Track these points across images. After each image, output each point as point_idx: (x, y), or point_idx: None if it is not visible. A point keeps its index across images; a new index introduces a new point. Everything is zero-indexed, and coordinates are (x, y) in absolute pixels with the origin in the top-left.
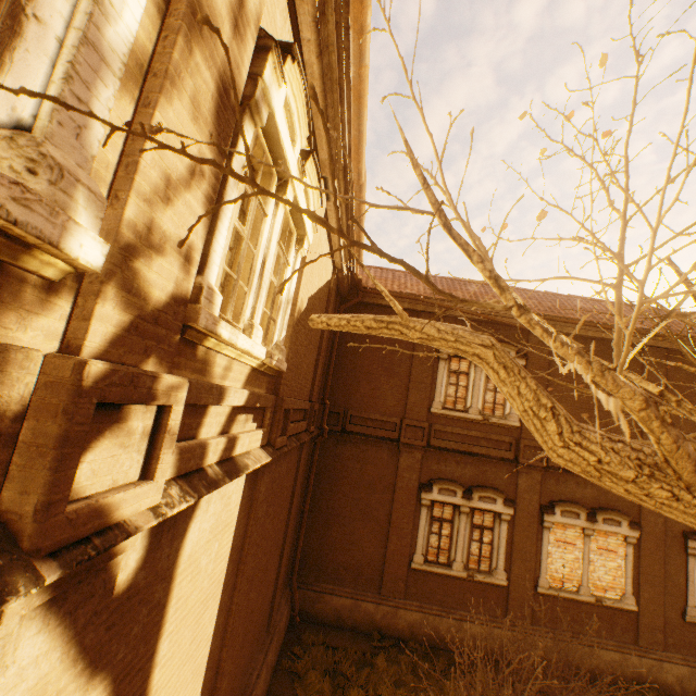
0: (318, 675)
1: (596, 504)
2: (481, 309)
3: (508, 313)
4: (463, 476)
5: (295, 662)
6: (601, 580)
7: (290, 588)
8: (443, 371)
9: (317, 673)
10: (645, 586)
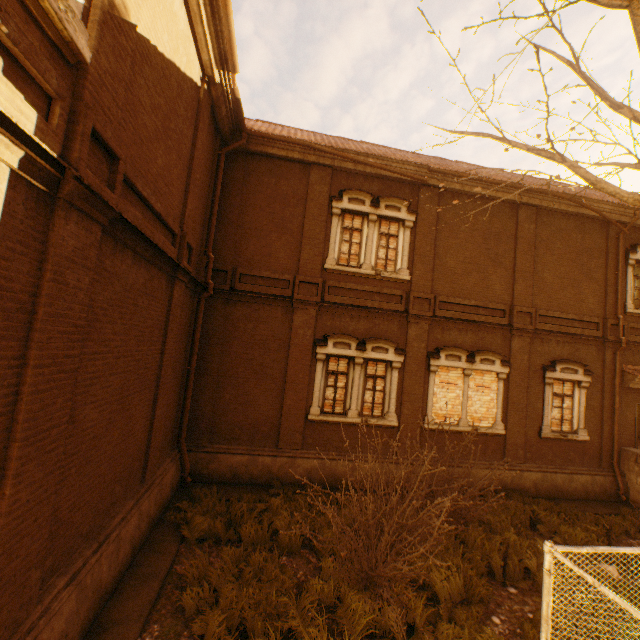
0: (207, 521)
1: (475, 348)
2: (373, 161)
3: (400, 166)
4: (358, 331)
5: (182, 514)
6: (477, 412)
7: (180, 451)
8: (336, 227)
9: (206, 520)
10: (512, 413)
